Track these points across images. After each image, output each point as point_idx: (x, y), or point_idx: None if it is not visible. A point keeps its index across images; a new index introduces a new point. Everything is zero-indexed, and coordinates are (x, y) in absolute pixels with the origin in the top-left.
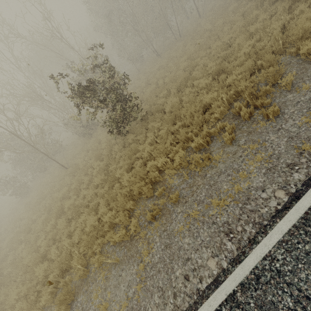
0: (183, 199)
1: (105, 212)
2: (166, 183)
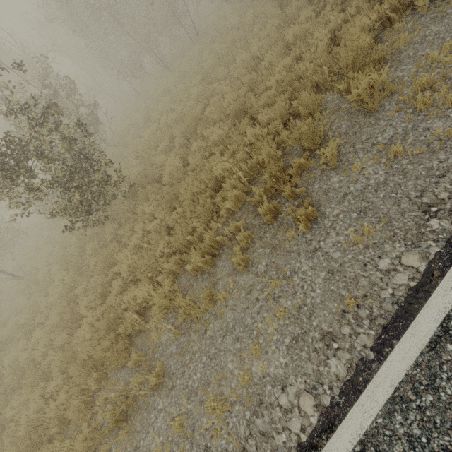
0: (169, 381)
1: (57, 388)
2: (150, 337)
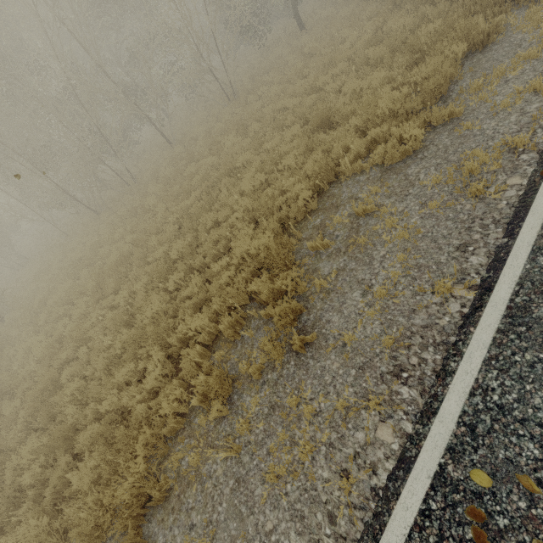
0: None
1: None
2: None
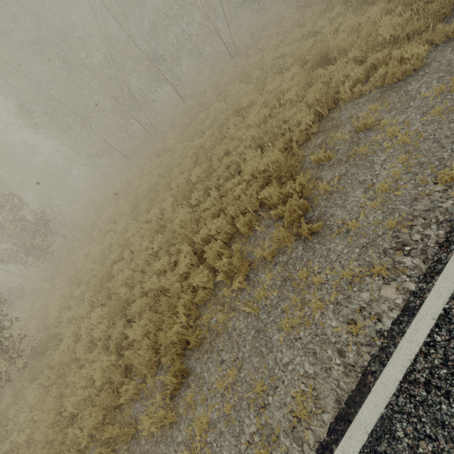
0: None
1: None
2: None
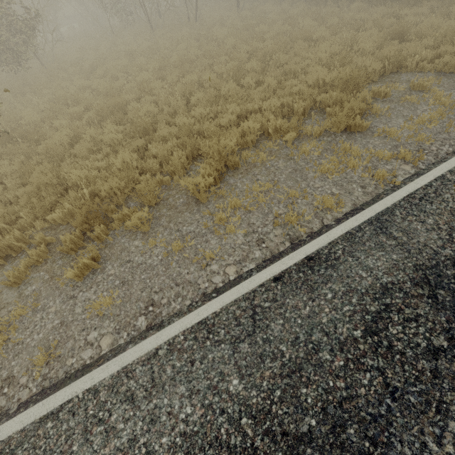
0: None
1: None
2: None
